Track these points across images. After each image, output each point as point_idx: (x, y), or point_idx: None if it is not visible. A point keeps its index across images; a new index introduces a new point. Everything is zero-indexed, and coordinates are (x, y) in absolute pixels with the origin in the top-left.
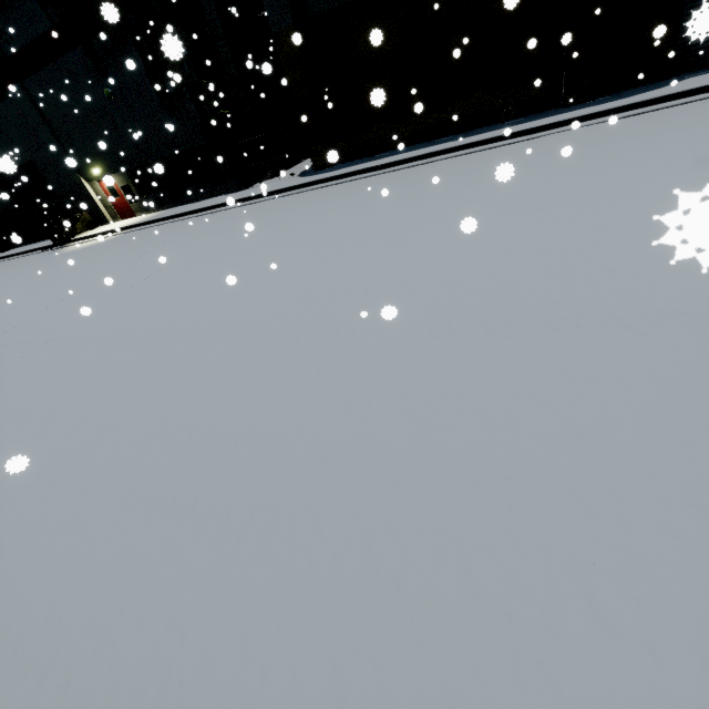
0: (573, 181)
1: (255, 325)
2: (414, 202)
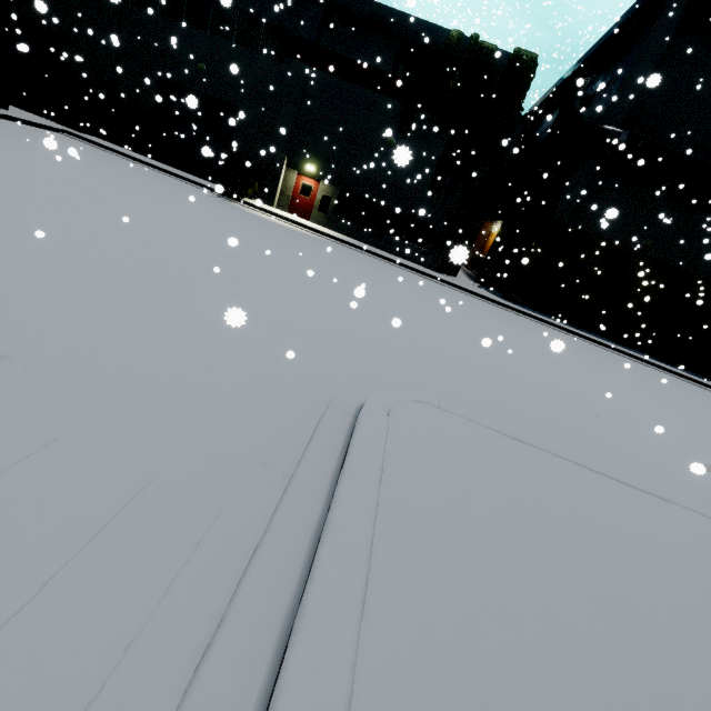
0: None
1: None
2: (679, 393)
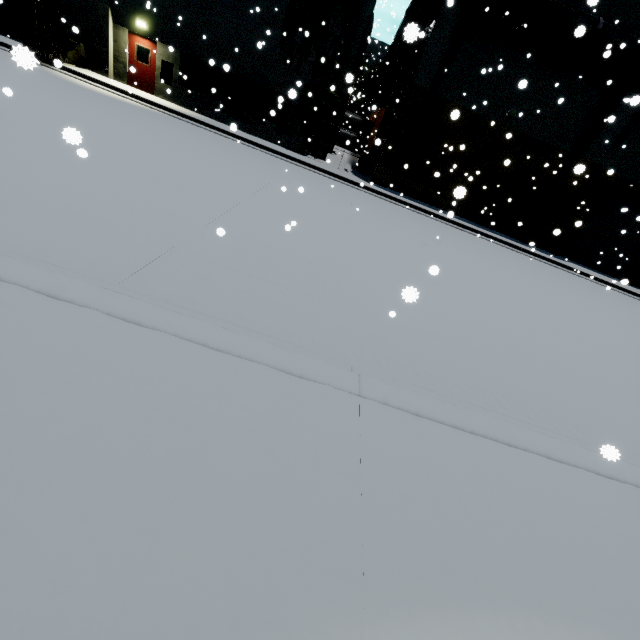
0: (593, 302)
1: (550, 324)
2: (514, 268)
